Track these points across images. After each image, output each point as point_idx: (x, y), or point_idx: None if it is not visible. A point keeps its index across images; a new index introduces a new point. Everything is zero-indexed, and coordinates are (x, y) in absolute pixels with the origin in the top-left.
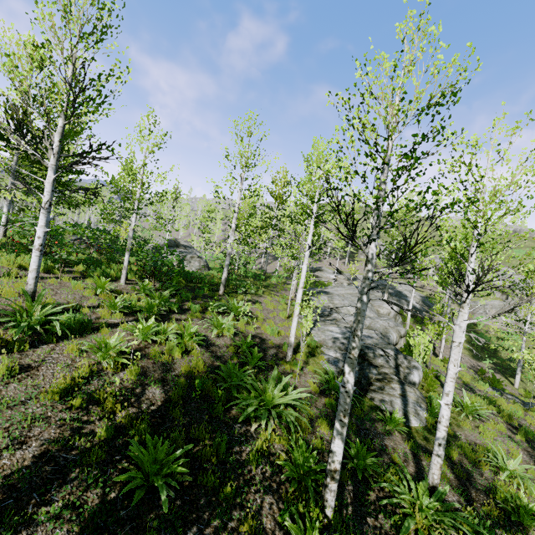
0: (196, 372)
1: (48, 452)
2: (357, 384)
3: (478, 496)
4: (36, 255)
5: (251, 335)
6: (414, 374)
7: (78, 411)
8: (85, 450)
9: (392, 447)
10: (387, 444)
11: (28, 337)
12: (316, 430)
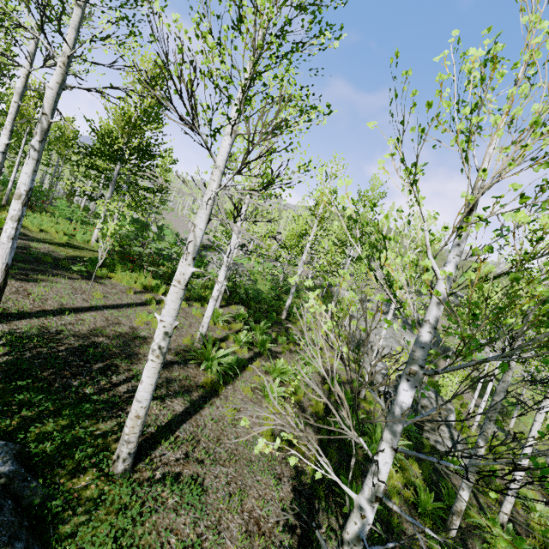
0: (321, 412)
1: (295, 487)
2: (415, 425)
3: (522, 530)
4: (213, 304)
5: (327, 369)
6: (451, 417)
7: (286, 451)
8: (309, 485)
9: (458, 486)
10: (454, 483)
11: (213, 377)
12: (410, 468)
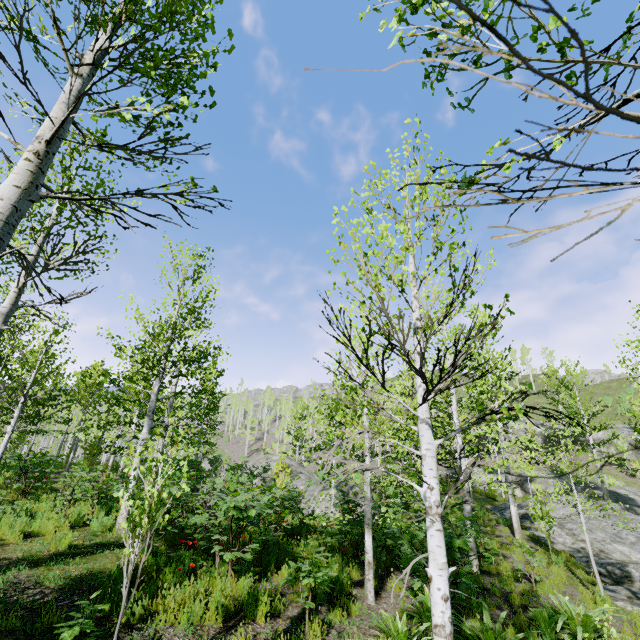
0: None
1: None
2: None
3: None
4: None
5: None
6: None
7: None
8: None
9: None
10: None
11: None
12: None
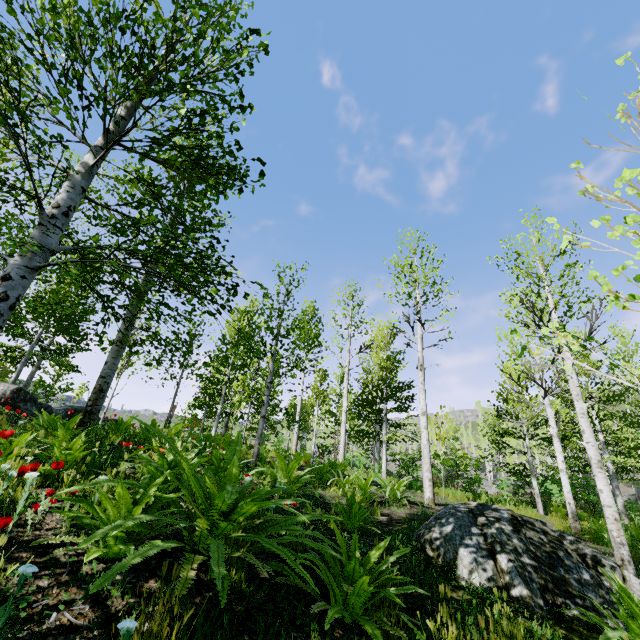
0: None
1: None
2: None
3: None
4: (566, 477)
5: None
6: None
7: None
8: None
9: None
10: None
11: None
12: None
